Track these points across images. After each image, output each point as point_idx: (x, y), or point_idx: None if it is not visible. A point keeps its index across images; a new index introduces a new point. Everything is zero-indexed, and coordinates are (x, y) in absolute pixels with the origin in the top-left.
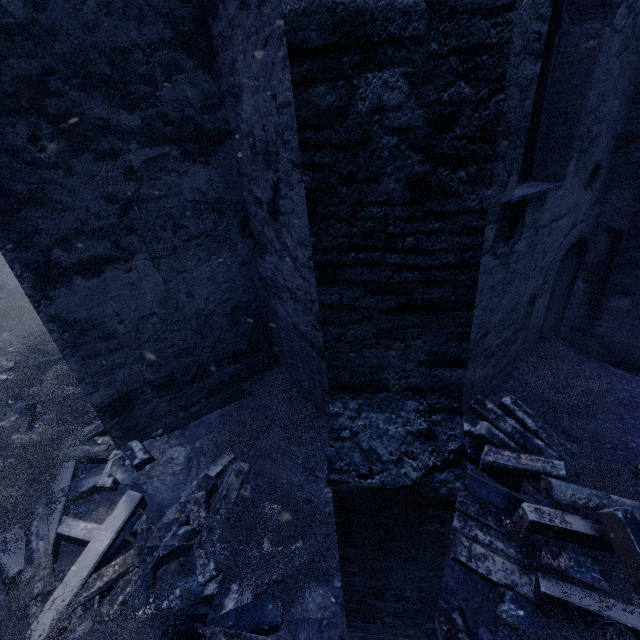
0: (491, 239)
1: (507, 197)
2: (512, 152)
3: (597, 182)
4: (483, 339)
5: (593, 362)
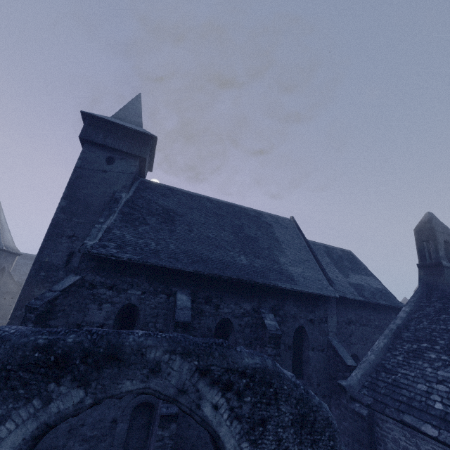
0: None
1: None
2: None
3: None
4: (81, 427)
5: None
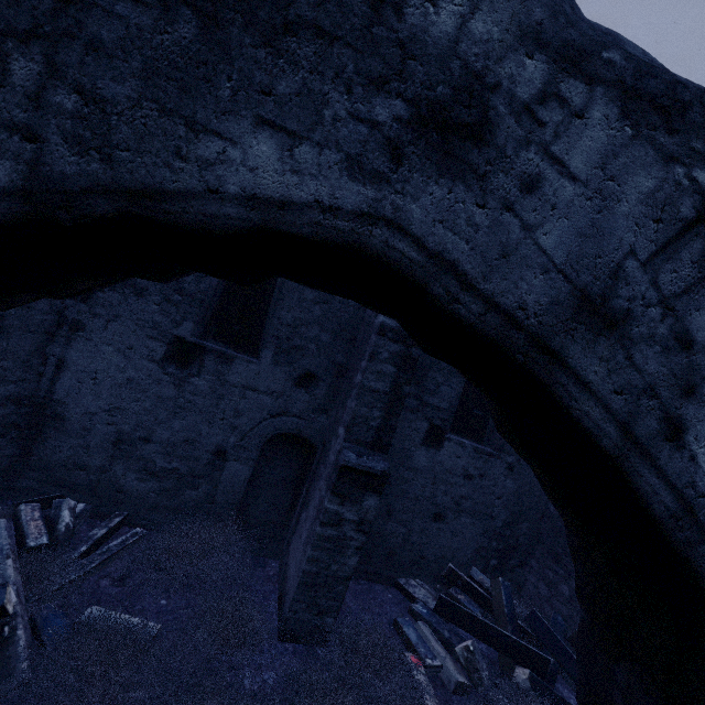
0: (161, 354)
1: (181, 333)
2: (187, 306)
3: (317, 390)
4: (143, 443)
5: (272, 585)
